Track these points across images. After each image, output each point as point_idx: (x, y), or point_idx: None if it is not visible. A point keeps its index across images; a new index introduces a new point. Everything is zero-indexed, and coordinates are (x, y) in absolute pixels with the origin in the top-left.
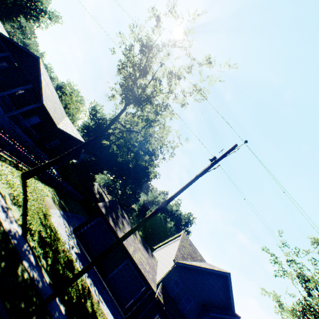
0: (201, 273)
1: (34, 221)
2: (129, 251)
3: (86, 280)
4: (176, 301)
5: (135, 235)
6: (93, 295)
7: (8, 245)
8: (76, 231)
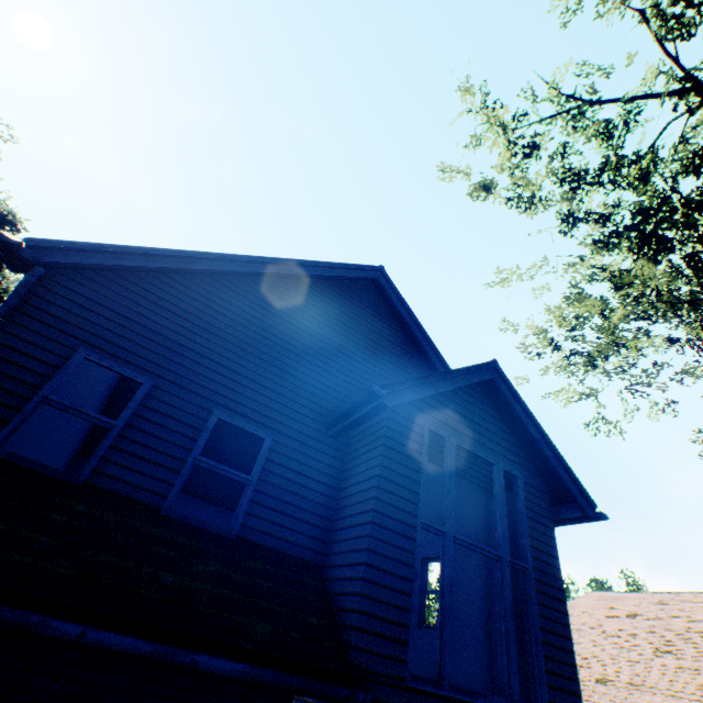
0: (263, 303)
1: None
2: None
3: None
4: (141, 491)
5: None
6: None
7: None
8: None
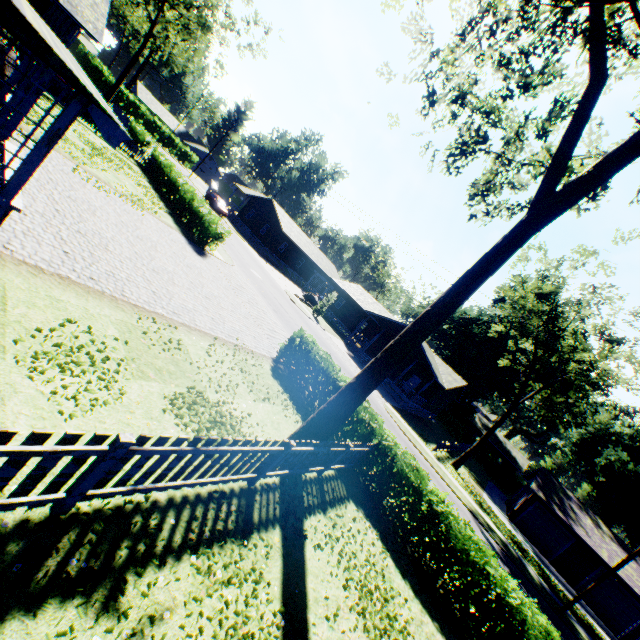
0: None
1: (496, 522)
2: (601, 558)
3: (559, 586)
4: None
5: (598, 527)
6: (576, 605)
7: (514, 554)
8: (511, 518)
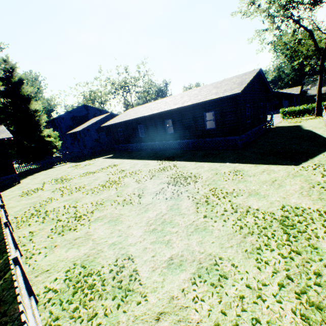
0: None
1: None
2: None
3: None
4: None
5: None
6: None
7: None
8: None
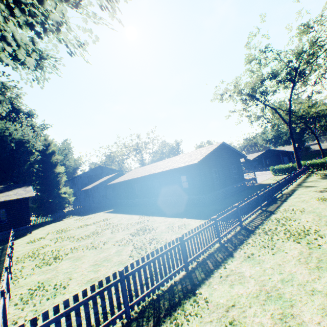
0: None
1: None
2: None
3: None
4: None
5: None
6: None
7: None
8: None
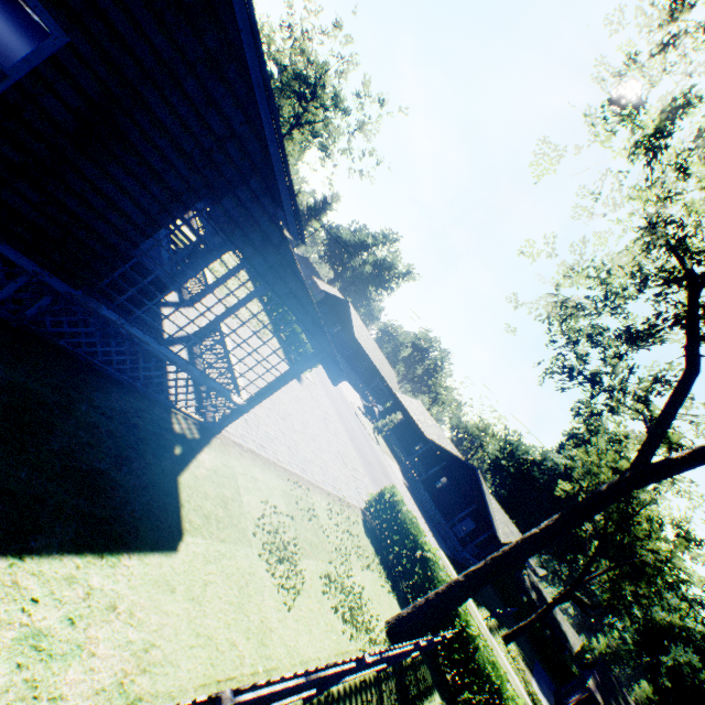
0: None
1: None
2: None
3: None
4: None
5: None
6: None
7: None
8: None
